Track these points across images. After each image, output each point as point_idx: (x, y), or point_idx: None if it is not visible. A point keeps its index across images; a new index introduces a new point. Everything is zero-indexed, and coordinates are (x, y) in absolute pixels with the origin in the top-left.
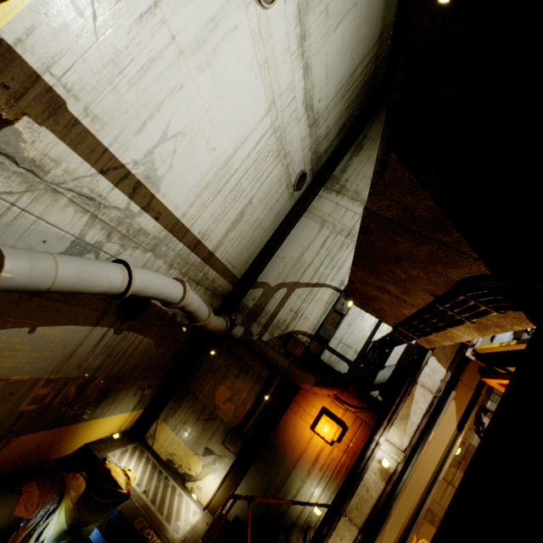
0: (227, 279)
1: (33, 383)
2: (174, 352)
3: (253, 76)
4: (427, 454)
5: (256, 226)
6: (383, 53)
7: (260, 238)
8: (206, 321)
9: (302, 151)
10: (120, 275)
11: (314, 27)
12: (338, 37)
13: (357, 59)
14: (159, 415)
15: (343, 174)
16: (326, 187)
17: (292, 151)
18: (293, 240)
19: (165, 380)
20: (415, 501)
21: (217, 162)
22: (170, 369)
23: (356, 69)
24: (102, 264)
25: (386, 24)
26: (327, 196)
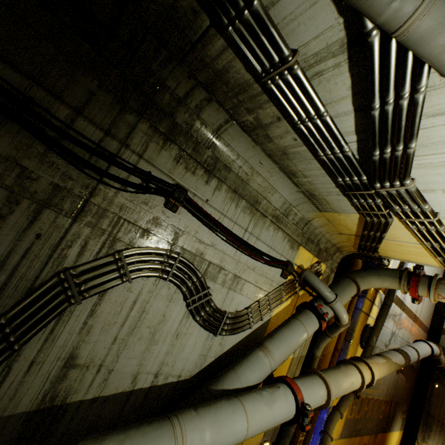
0: (424, 330)
1: (381, 402)
2: (410, 385)
3: None
4: None
5: None
6: None
7: None
8: (444, 363)
9: None
10: (428, 347)
11: None
12: None
13: None
14: (416, 436)
15: None
16: None
17: None
18: None
19: (408, 408)
20: None
21: None
22: (409, 399)
23: None
24: (422, 344)
25: None
26: None
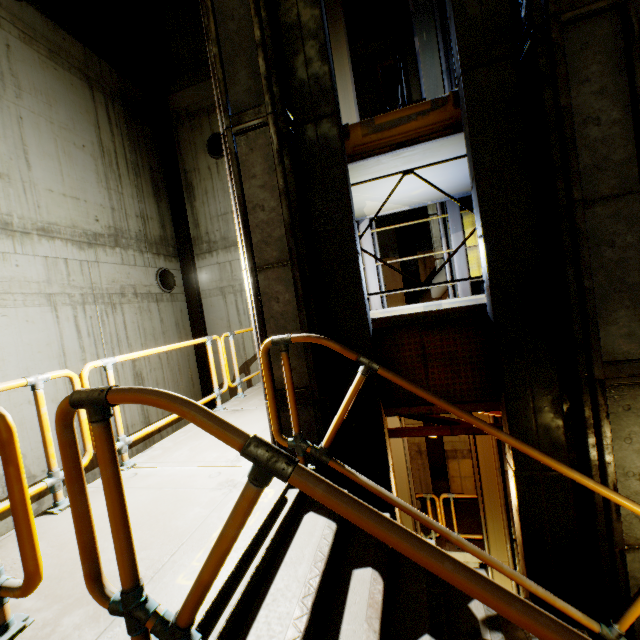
0: None
1: None
2: None
3: (1, 319)
4: (394, 455)
5: (166, 359)
6: (114, 81)
7: (184, 356)
8: None
9: (135, 266)
10: None
11: (4, 204)
12: (43, 163)
13: (91, 136)
14: None
15: (199, 229)
16: (196, 254)
17: (124, 282)
18: (214, 327)
19: None
20: (407, 490)
21: (59, 394)
22: None
23: (102, 142)
24: None
25: (80, 64)
26: (205, 262)
